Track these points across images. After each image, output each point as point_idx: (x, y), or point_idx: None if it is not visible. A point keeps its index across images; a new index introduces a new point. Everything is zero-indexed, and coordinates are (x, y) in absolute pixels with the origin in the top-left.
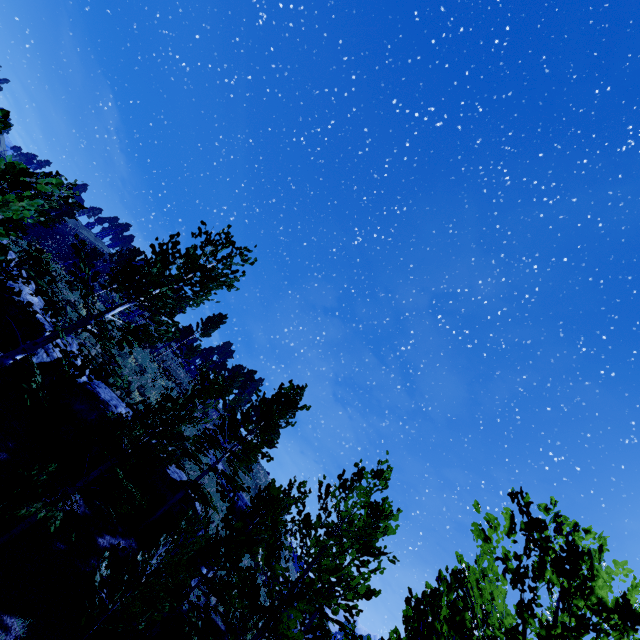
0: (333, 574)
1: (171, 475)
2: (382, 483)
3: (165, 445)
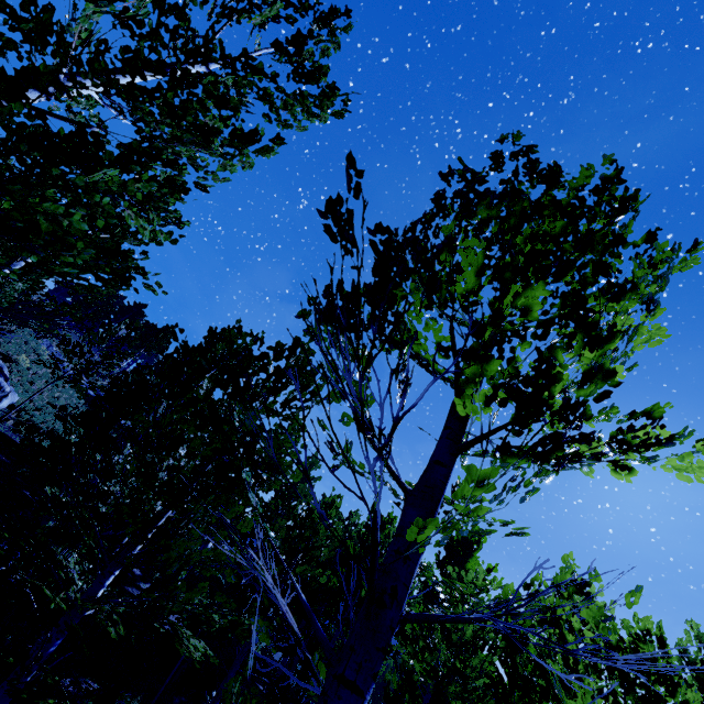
0: None
1: None
2: None
3: None
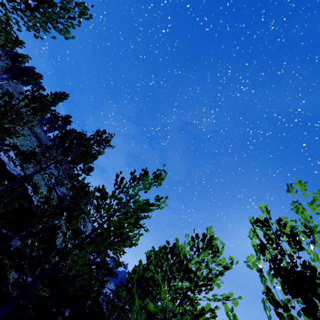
0: (118, 230)
1: (10, 171)
2: (159, 181)
3: (1, 144)
